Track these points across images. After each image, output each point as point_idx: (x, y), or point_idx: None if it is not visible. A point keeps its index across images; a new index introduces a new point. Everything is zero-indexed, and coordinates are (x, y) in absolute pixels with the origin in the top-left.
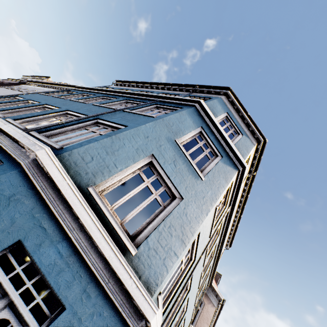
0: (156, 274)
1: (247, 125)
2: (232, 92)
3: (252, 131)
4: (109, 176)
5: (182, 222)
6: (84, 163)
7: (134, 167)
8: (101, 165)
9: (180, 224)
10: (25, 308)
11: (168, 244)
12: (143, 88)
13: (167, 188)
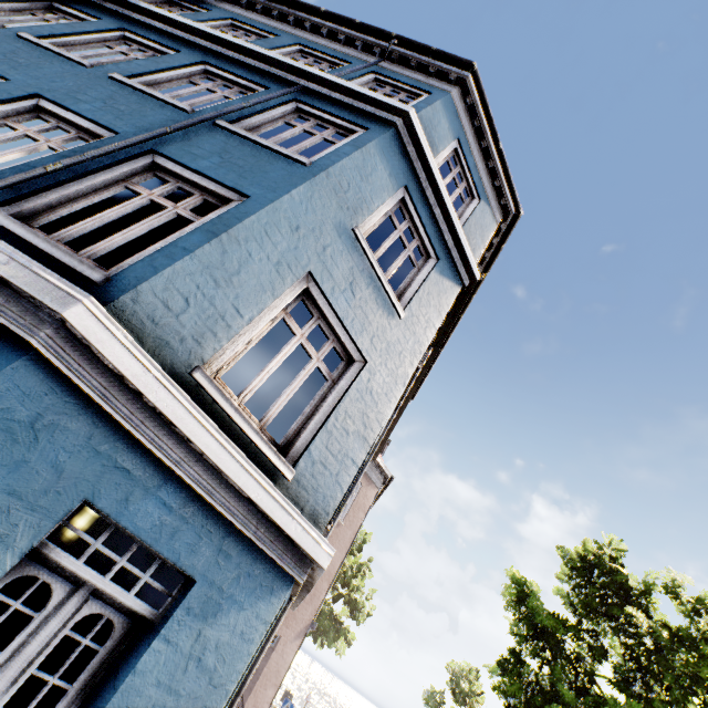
0: (325, 500)
1: (492, 173)
2: (477, 79)
3: (498, 188)
4: (229, 339)
5: (365, 406)
6: (171, 316)
7: (275, 309)
8: (209, 315)
9: (361, 410)
10: (128, 595)
11: (343, 450)
12: (239, 4)
13: (338, 343)
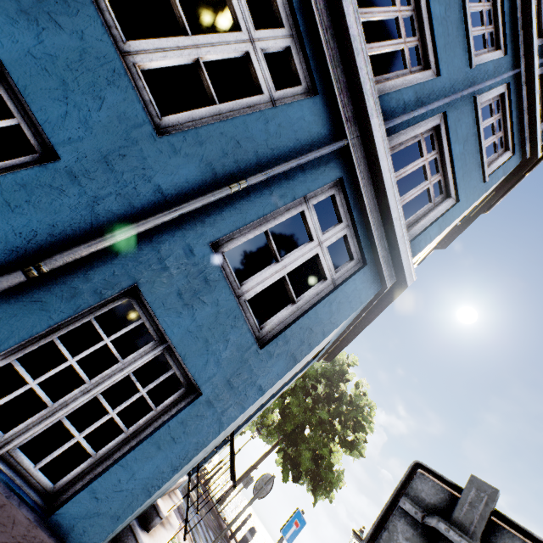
0: None
1: None
2: None
3: None
4: None
5: None
6: None
7: None
8: None
9: None
10: None
11: None
12: None
13: None
